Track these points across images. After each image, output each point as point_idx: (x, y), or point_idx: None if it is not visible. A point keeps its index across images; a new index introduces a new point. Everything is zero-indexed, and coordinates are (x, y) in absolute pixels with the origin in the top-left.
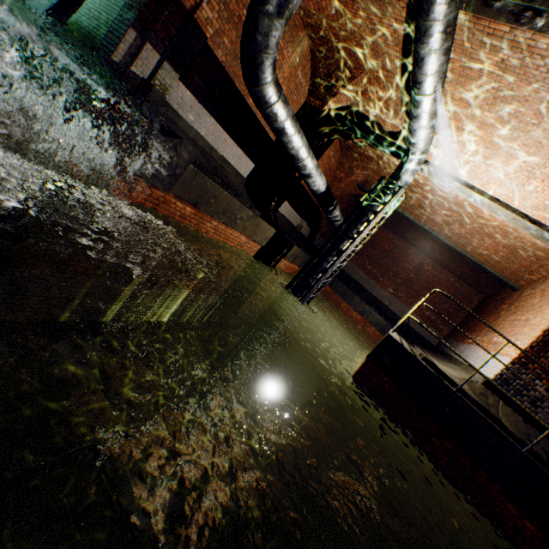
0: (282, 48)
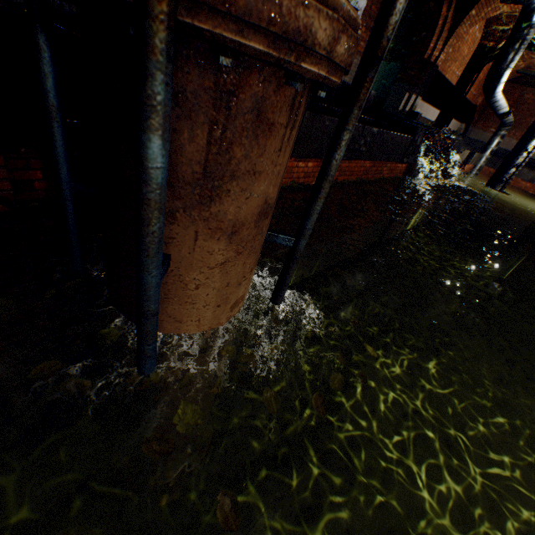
0: (469, 31)
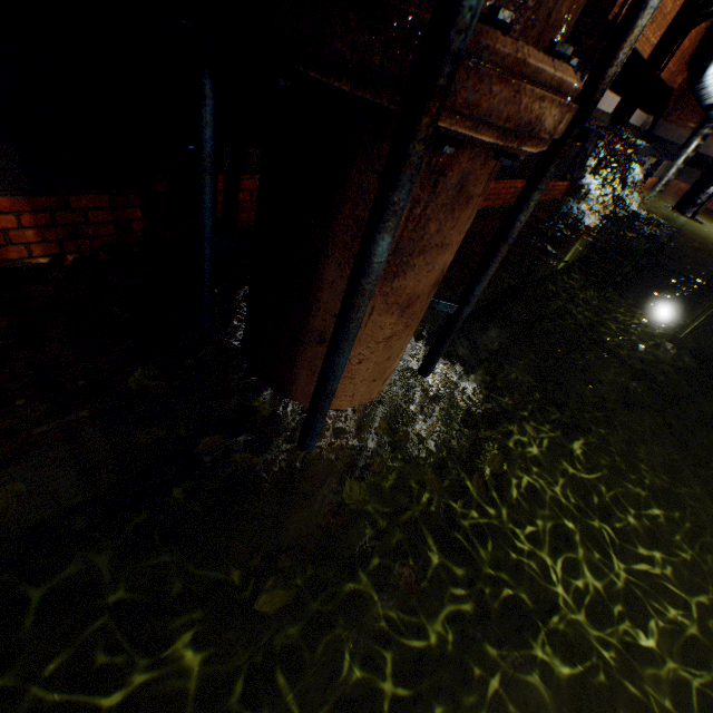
0: None
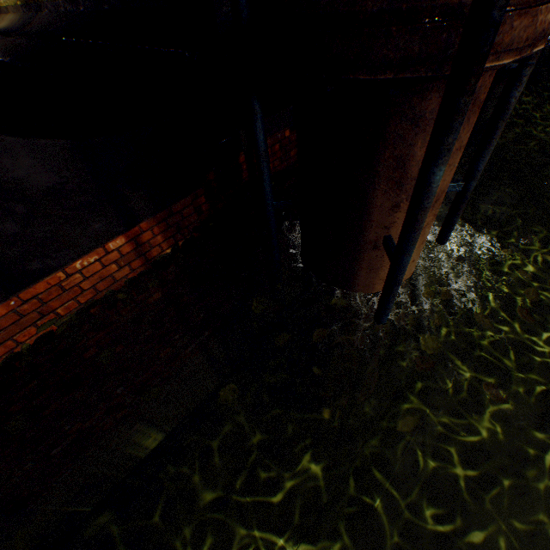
0: None
